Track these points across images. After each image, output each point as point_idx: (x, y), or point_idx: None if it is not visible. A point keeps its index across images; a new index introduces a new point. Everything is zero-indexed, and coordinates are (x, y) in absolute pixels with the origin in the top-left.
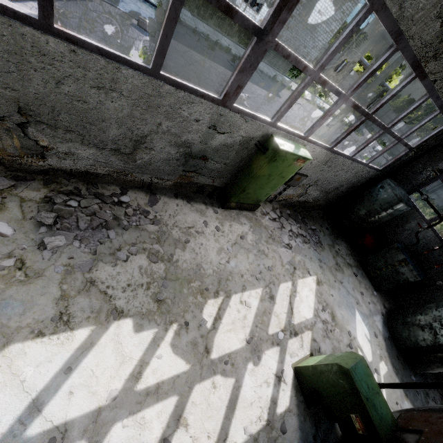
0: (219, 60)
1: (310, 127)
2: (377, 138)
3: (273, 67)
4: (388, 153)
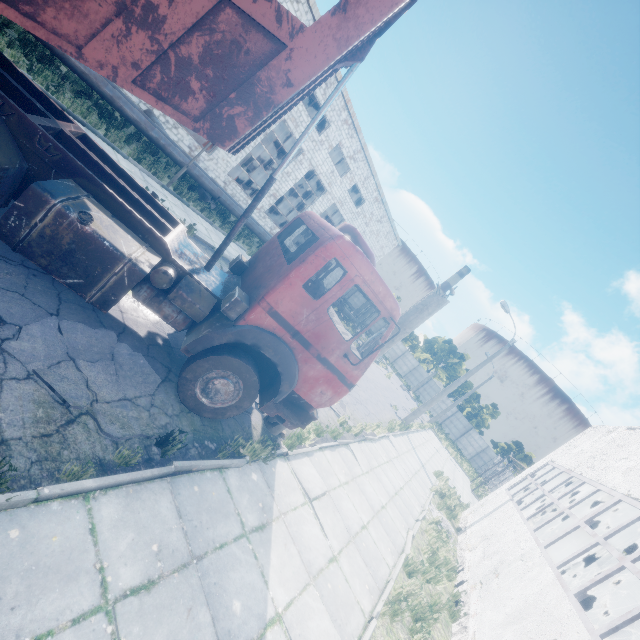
0: None
1: (531, 515)
2: (392, 367)
3: None
4: (405, 384)
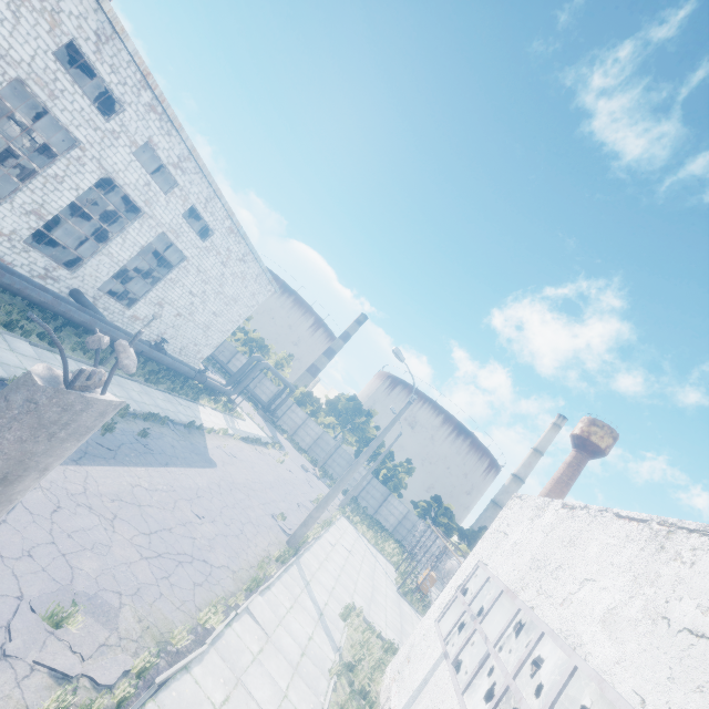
0: (128, 451)
1: None
2: (292, 441)
3: (173, 393)
4: (310, 460)
